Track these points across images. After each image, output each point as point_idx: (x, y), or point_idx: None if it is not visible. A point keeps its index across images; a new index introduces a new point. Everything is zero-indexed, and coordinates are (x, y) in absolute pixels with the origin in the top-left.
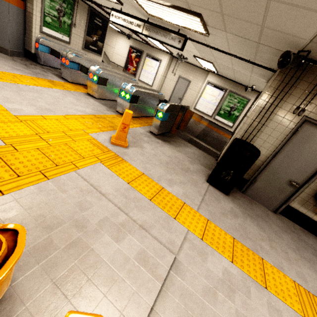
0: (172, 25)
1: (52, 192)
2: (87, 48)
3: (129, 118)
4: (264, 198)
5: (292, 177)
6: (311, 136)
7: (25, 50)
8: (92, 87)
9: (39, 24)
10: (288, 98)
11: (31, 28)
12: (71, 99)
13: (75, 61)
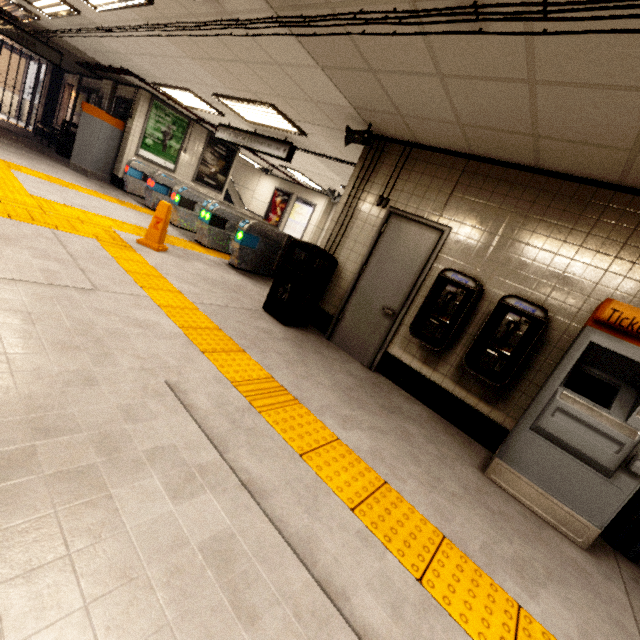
0: (277, 133)
1: (4, 223)
2: (201, 181)
3: (164, 210)
4: (356, 344)
5: (386, 301)
6: (401, 234)
7: (113, 177)
8: (172, 212)
9: (136, 145)
10: (371, 188)
11: (125, 150)
12: (130, 215)
13: (163, 183)
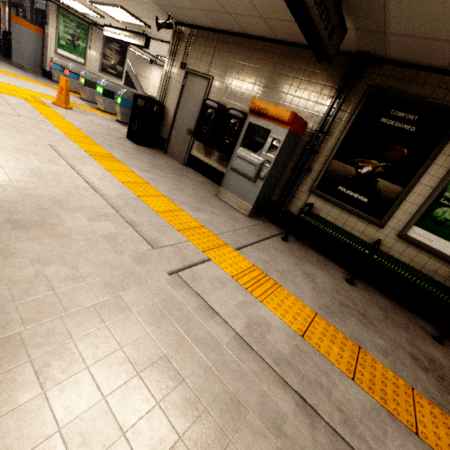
0: (138, 28)
1: None
2: (105, 71)
3: (64, 82)
4: (177, 153)
5: (188, 125)
6: (192, 85)
7: (44, 71)
8: (82, 90)
9: (54, 46)
10: (178, 58)
11: (47, 50)
12: (53, 92)
13: (75, 72)
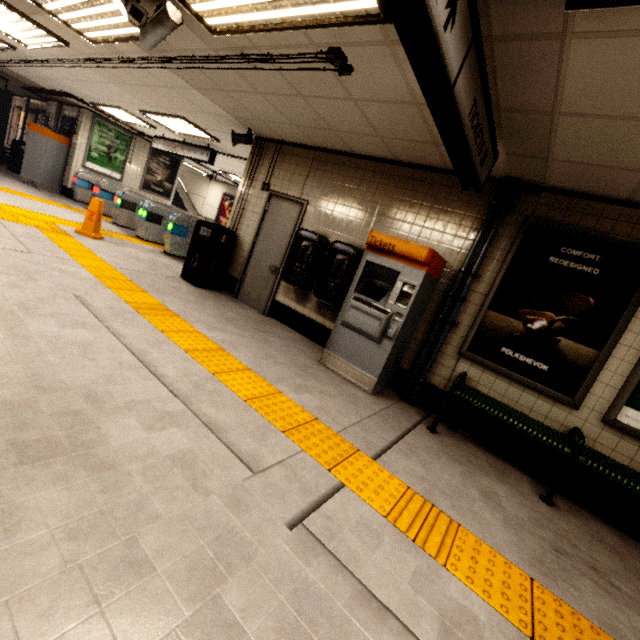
0: (201, 141)
1: None
2: (148, 189)
3: (97, 205)
4: (254, 298)
5: (272, 261)
6: (278, 210)
7: (63, 188)
8: (116, 213)
9: (82, 159)
10: (258, 177)
11: (72, 163)
12: (75, 216)
13: (108, 190)
